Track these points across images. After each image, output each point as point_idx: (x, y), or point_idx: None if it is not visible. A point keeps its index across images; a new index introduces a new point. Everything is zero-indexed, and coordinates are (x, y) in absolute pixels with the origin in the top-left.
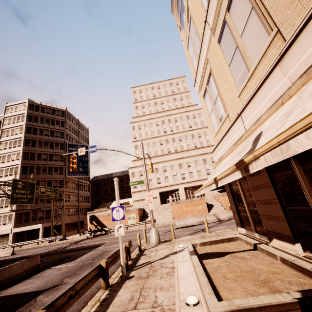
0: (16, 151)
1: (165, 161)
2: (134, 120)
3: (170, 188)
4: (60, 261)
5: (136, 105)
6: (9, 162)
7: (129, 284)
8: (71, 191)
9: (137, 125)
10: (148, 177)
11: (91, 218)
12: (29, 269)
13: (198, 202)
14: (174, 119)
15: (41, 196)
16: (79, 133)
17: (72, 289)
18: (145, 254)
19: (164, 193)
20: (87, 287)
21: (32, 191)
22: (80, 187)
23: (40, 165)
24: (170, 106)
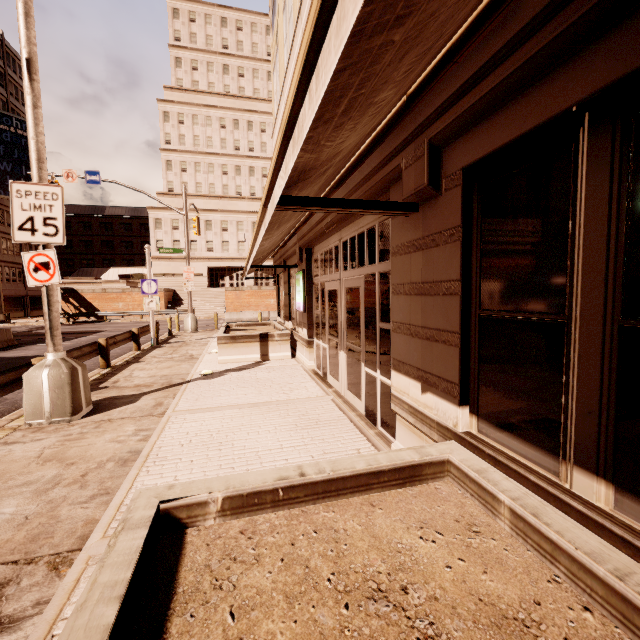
0: None
1: (228, 210)
2: (169, 96)
3: (229, 264)
4: (42, 341)
5: (177, 53)
6: None
7: (162, 349)
8: (3, 230)
9: (176, 112)
10: (191, 235)
11: (66, 292)
12: (1, 342)
13: (269, 293)
14: (261, 124)
15: None
16: (9, 79)
17: (114, 339)
18: (177, 337)
19: (217, 270)
20: (123, 343)
21: None
22: None
23: None
24: (259, 88)
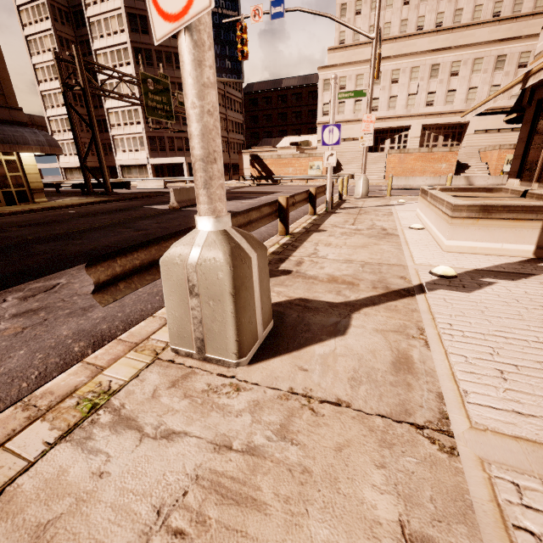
0: (114, 11)
1: (402, 54)
2: None
3: (393, 124)
4: (234, 198)
5: None
6: (110, 37)
7: (338, 216)
8: None
9: None
10: None
11: (253, 158)
12: None
13: (442, 155)
14: None
15: (180, 111)
16: None
17: (293, 198)
18: (348, 202)
19: (378, 132)
20: (300, 205)
21: (168, 100)
22: (228, 104)
23: (159, 47)
24: None
